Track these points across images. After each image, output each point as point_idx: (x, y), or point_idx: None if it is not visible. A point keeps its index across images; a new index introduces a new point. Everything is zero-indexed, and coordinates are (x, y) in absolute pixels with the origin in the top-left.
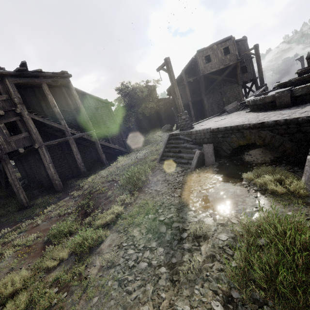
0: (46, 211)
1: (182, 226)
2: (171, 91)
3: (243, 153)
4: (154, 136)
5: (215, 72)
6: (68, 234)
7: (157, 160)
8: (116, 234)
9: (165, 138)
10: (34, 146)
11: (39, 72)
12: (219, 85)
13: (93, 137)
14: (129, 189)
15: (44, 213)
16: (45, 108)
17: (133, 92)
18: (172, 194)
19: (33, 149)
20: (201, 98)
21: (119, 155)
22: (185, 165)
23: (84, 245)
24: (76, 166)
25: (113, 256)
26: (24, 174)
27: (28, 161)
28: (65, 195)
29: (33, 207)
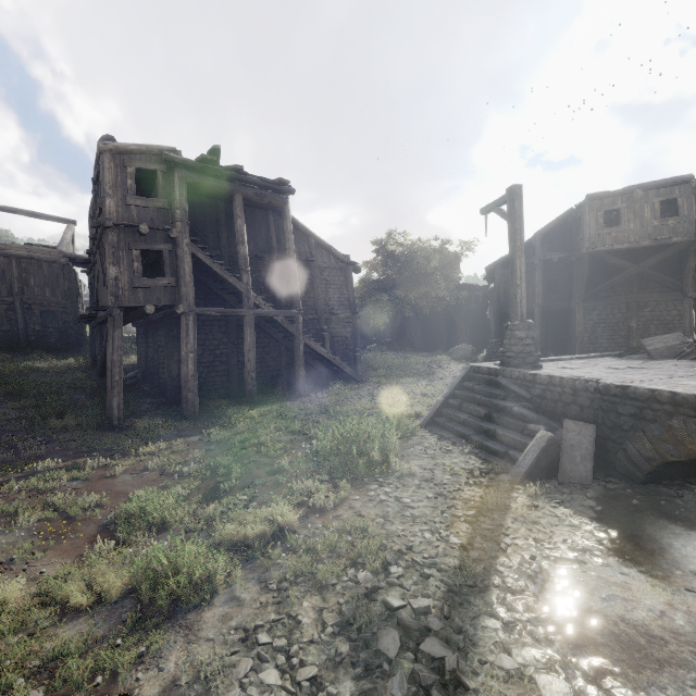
0: (142, 452)
1: (456, 665)
2: (497, 272)
3: (693, 486)
4: (427, 362)
5: (623, 253)
6: (156, 526)
7: (422, 420)
8: (256, 590)
9: (453, 373)
10: (175, 308)
11: (238, 172)
12: (628, 285)
13: (295, 324)
14: (332, 469)
15: (138, 455)
16: (224, 242)
17: (408, 256)
18: (443, 533)
19: (172, 315)
20: (570, 305)
21: (337, 380)
22: (495, 458)
23: (166, 582)
24: (241, 376)
25: (217, 666)
26: (143, 359)
27: (157, 335)
28: (195, 430)
29: (126, 431)
